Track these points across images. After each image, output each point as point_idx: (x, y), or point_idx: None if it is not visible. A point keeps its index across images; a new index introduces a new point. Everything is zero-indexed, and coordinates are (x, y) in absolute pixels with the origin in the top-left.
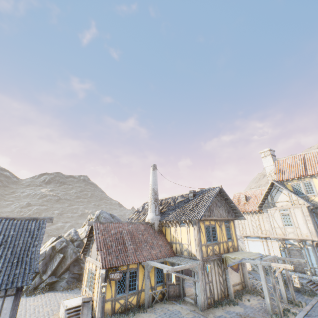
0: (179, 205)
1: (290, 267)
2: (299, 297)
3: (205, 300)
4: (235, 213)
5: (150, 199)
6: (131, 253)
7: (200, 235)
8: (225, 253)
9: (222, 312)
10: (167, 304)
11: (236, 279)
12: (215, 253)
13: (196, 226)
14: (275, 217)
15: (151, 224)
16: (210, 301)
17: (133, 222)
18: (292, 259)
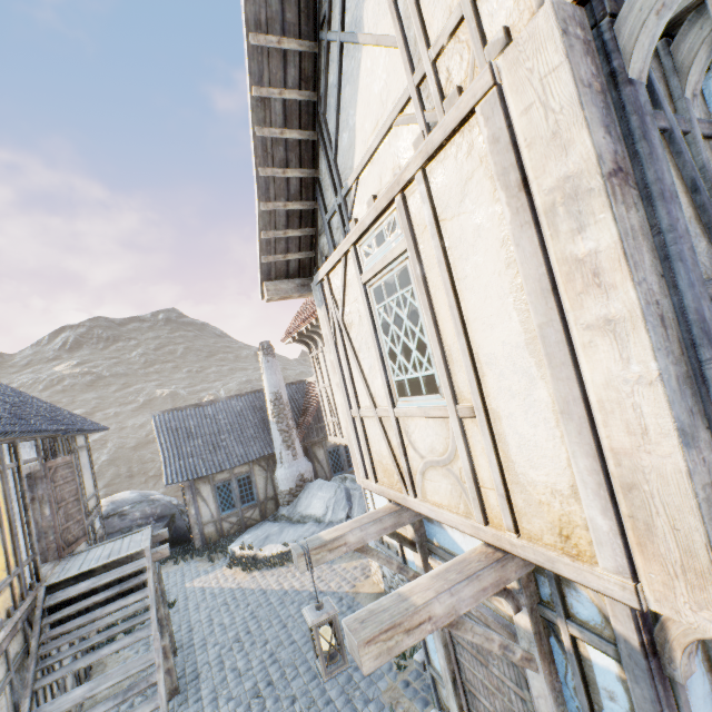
0: None
1: None
2: None
3: None
4: None
5: None
6: None
7: None
8: None
9: None
10: None
11: None
12: None
13: None
14: (352, 328)
15: None
16: None
17: None
18: None
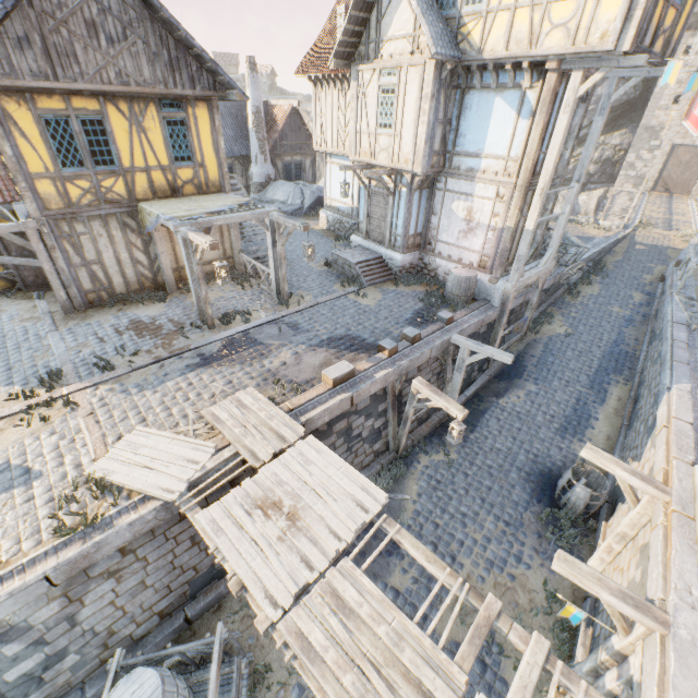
0: None
1: (207, 247)
2: (322, 287)
3: (78, 297)
4: (215, 76)
5: None
6: None
7: (19, 146)
8: (162, 198)
9: (110, 316)
10: (13, 301)
11: (207, 254)
12: (112, 200)
13: None
14: (368, 98)
15: None
16: (99, 298)
17: None
18: (288, 222)
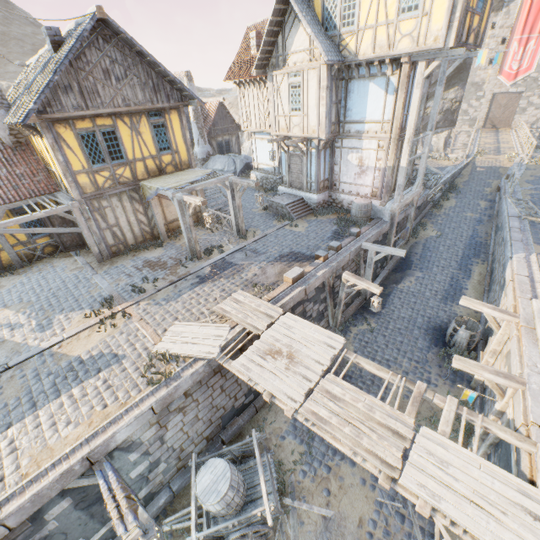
0: (35, 78)
1: (199, 203)
2: (265, 224)
3: (105, 250)
4: (181, 92)
5: None
6: None
7: (67, 154)
8: (154, 177)
9: (128, 260)
10: (59, 259)
11: None
12: (123, 182)
13: (45, 138)
14: (282, 93)
15: None
16: (118, 249)
17: None
18: (243, 182)
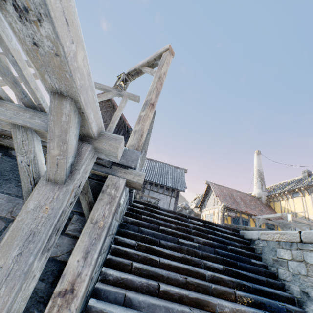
0: (289, 184)
1: None
2: None
3: None
4: None
5: (255, 178)
6: (243, 206)
7: None
8: None
9: None
10: None
11: None
12: None
13: None
14: None
15: (258, 197)
16: None
17: (240, 191)
18: None
